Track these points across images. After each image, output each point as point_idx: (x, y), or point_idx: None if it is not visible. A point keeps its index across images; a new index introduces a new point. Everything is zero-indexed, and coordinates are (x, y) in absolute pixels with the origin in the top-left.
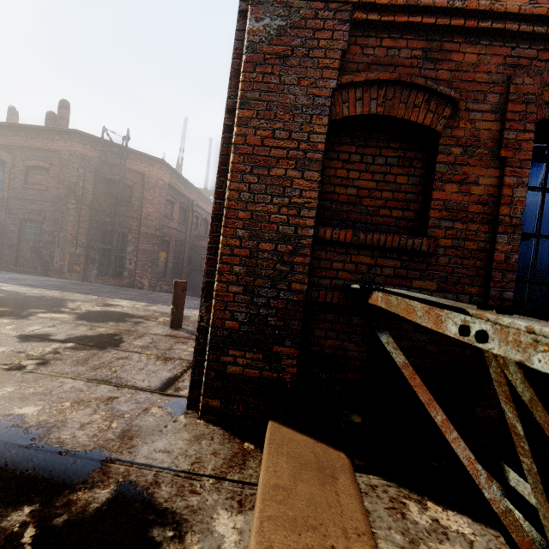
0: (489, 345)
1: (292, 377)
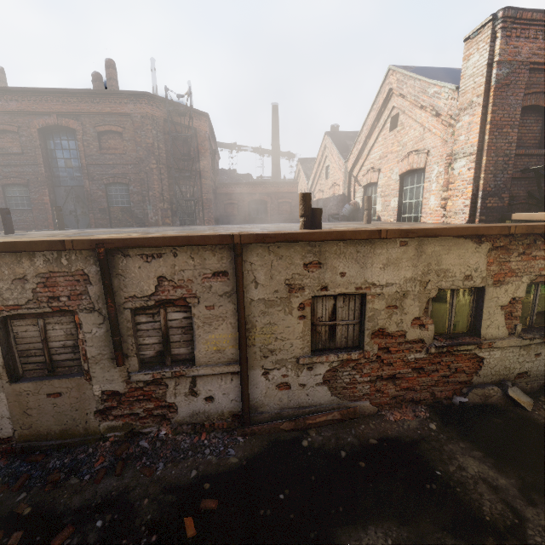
0: None
1: (507, 204)
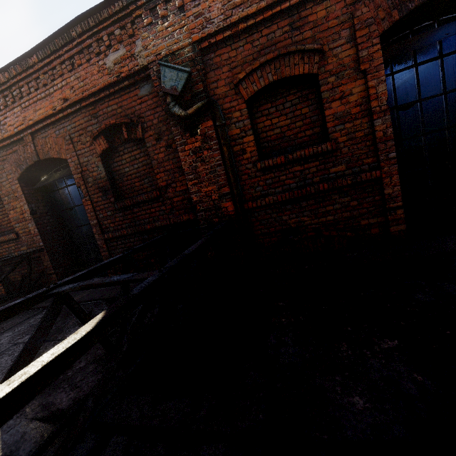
0: None
1: (4, 292)
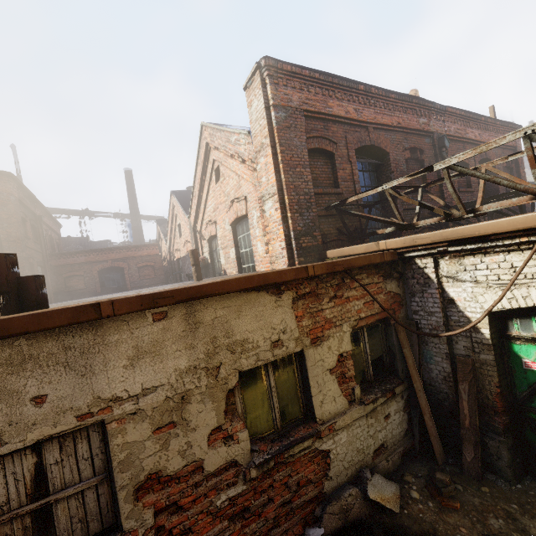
0: (387, 188)
1: (321, 243)
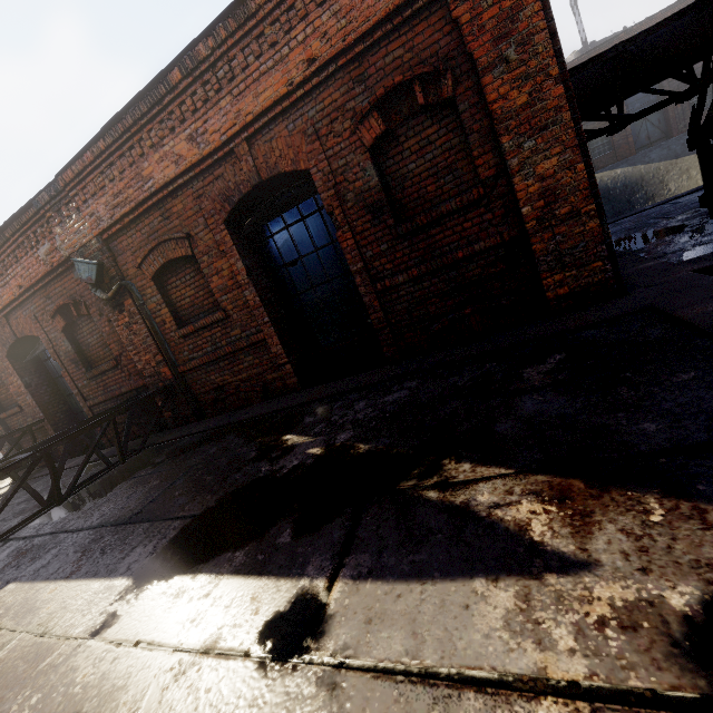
0: None
1: None
